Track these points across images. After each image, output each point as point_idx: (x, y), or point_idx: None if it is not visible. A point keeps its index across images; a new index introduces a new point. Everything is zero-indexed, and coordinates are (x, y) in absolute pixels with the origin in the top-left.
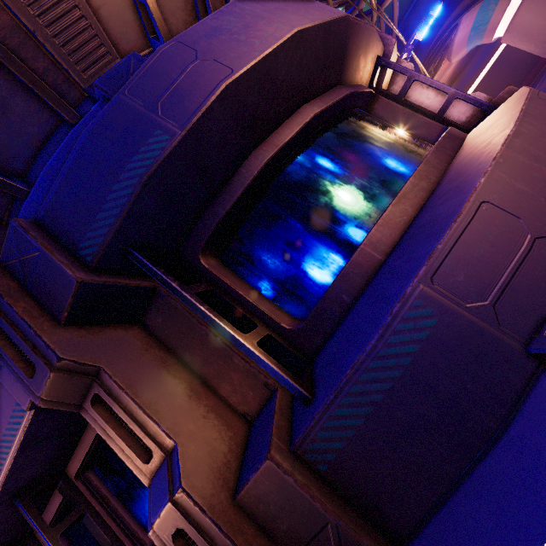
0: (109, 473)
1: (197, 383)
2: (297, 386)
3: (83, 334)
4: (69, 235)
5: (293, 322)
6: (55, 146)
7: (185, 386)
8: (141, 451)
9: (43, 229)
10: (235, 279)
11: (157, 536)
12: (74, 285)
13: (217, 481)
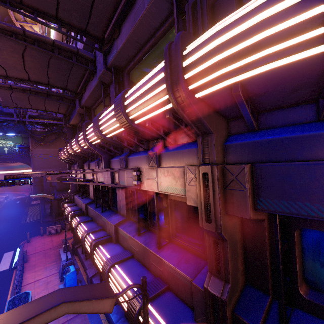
0: (178, 207)
1: (242, 256)
2: (284, 323)
3: (228, 220)
4: (260, 189)
5: (303, 285)
6: (293, 115)
7: (239, 257)
8: (215, 265)
9: (251, 173)
10: (299, 245)
11: (206, 290)
12: (246, 217)
13: (232, 303)
